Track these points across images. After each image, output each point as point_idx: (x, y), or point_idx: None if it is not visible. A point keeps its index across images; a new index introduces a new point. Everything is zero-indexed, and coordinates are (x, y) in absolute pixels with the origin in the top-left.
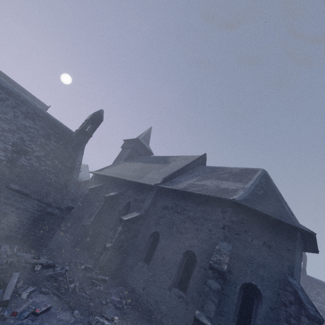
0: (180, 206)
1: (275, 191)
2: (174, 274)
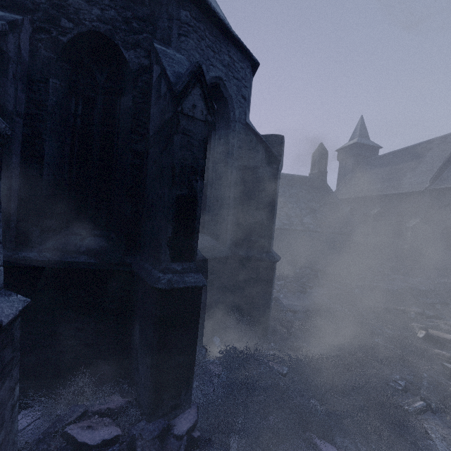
0: None
1: None
2: None
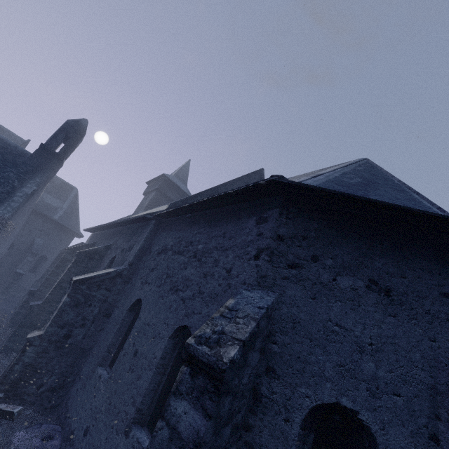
0: (185, 239)
1: (392, 180)
2: (143, 390)
